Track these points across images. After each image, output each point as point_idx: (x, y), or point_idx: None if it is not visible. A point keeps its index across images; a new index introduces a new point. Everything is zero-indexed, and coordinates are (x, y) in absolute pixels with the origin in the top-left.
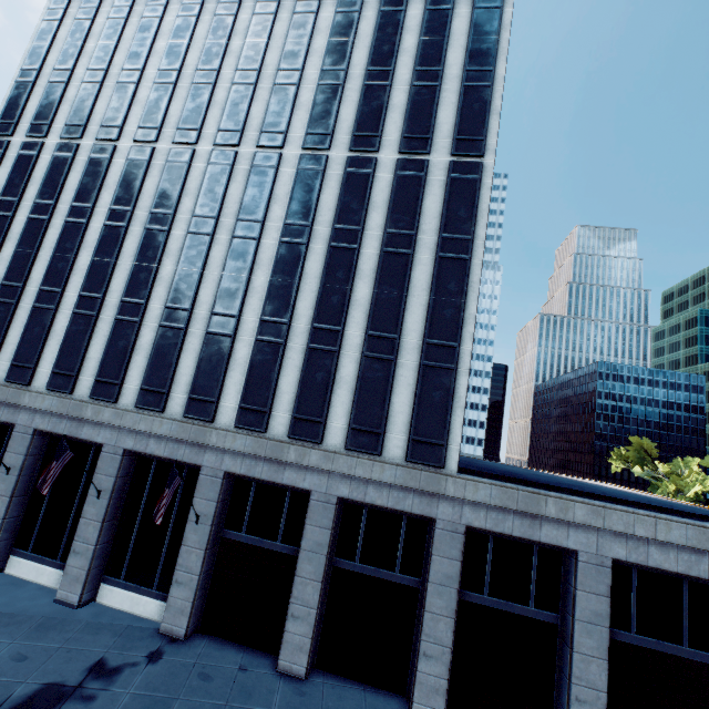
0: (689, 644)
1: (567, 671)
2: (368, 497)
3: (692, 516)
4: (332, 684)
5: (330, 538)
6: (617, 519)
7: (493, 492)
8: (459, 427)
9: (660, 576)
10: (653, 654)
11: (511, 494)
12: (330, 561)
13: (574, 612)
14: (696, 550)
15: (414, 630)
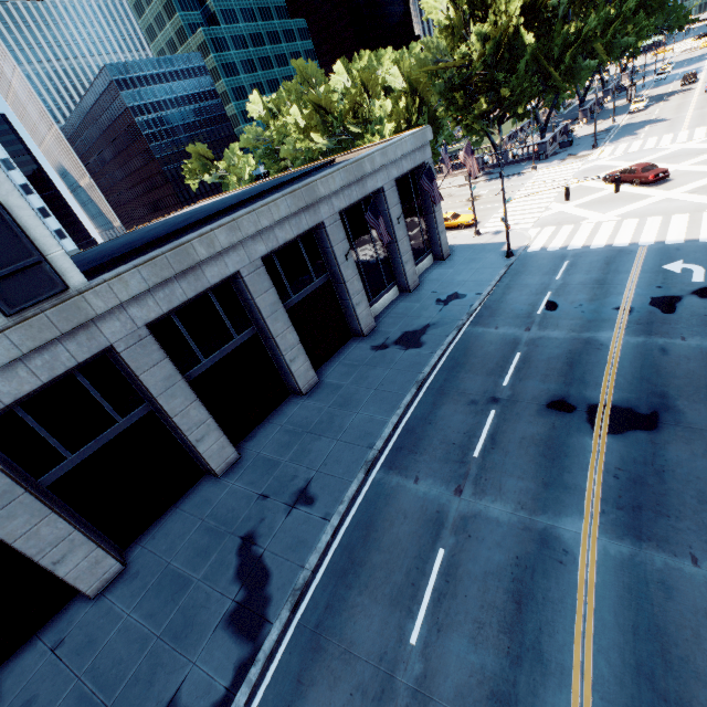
0: (316, 277)
1: (279, 353)
2: (6, 397)
3: (272, 191)
4: (151, 537)
5: (9, 476)
6: (248, 223)
7: (144, 274)
8: (37, 223)
9: (287, 248)
10: (306, 299)
11: (161, 263)
12: (37, 488)
13: (262, 315)
14: (296, 213)
15: (176, 437)
